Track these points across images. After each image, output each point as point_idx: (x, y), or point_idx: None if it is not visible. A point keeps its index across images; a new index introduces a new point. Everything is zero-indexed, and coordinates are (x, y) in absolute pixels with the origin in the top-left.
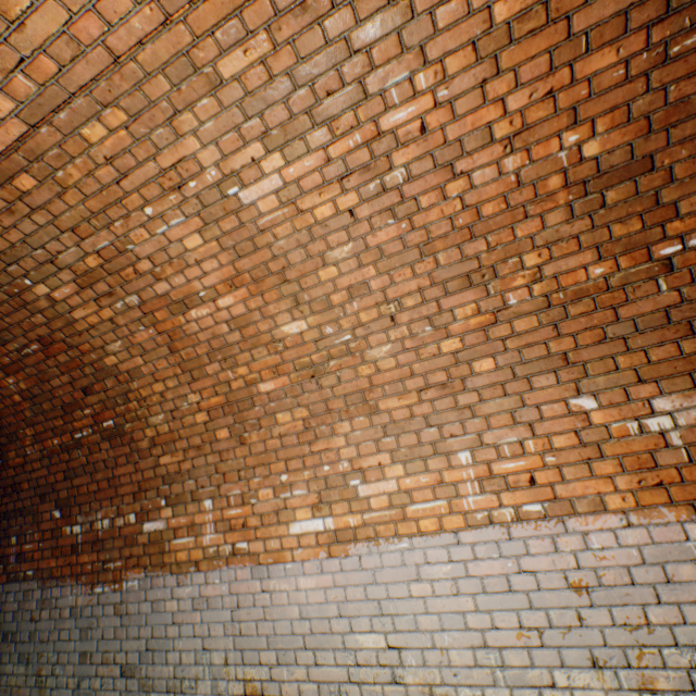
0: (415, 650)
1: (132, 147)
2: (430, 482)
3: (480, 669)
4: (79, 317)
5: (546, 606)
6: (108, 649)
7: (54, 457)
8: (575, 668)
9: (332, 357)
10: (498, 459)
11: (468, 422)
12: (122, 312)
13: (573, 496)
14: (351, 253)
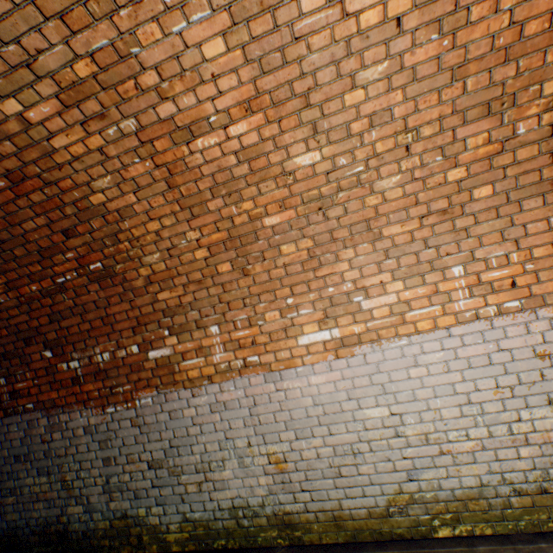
0: (414, 414)
1: None
2: (426, 293)
3: (464, 418)
4: (60, 145)
5: (517, 371)
6: (131, 452)
7: (34, 303)
8: (536, 407)
9: (341, 189)
10: (486, 270)
11: (462, 242)
12: (114, 141)
13: (545, 293)
14: (384, 75)
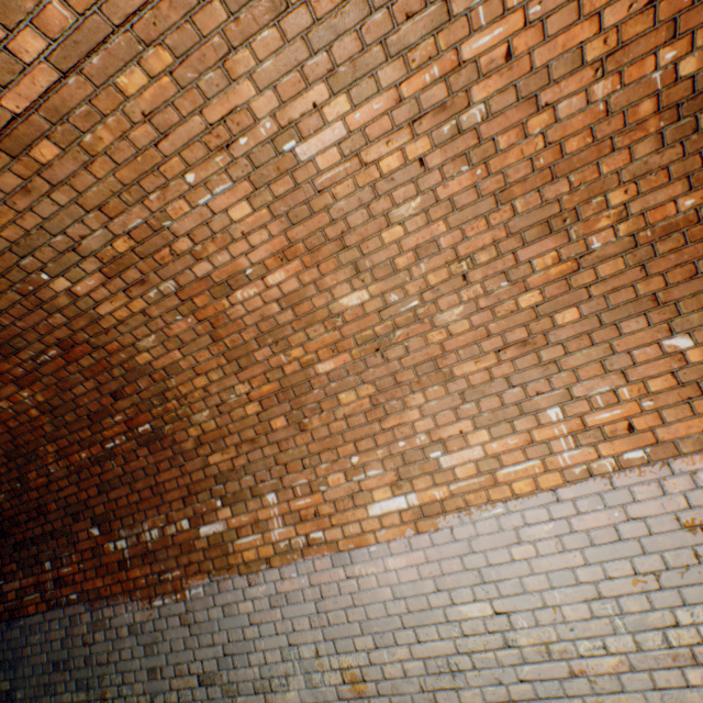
0: (525, 612)
1: (175, 98)
2: (519, 443)
3: (597, 620)
4: (105, 312)
5: (660, 549)
6: (179, 661)
7: (84, 472)
8: (698, 604)
9: (397, 326)
10: (591, 411)
11: (554, 377)
12: (155, 302)
13: (676, 438)
14: (419, 209)
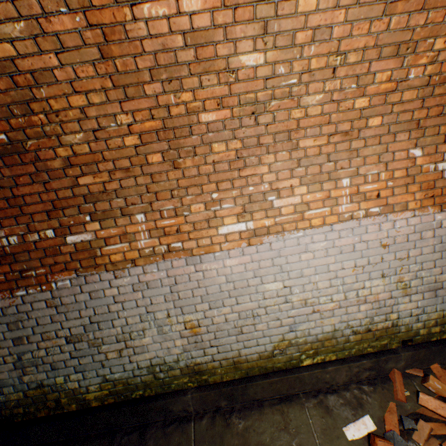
0: (299, 286)
1: None
2: (322, 197)
3: (332, 288)
4: None
5: (369, 256)
6: (47, 331)
7: None
8: (374, 279)
9: (275, 97)
10: (364, 183)
11: (353, 160)
12: None
13: (395, 203)
14: None
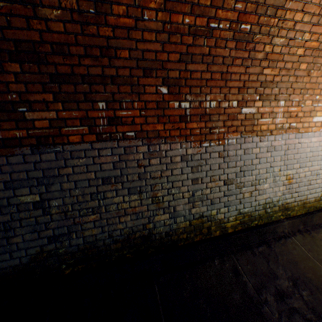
0: None
1: None
2: None
3: None
4: None
5: None
6: (214, 175)
7: (175, 36)
8: None
9: None
10: None
11: None
12: None
13: None
14: None
